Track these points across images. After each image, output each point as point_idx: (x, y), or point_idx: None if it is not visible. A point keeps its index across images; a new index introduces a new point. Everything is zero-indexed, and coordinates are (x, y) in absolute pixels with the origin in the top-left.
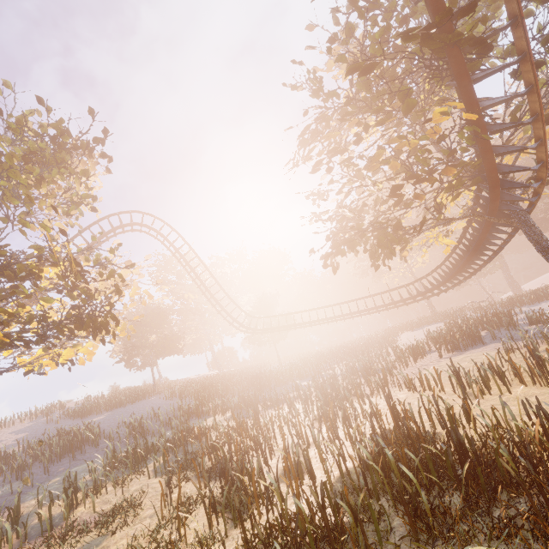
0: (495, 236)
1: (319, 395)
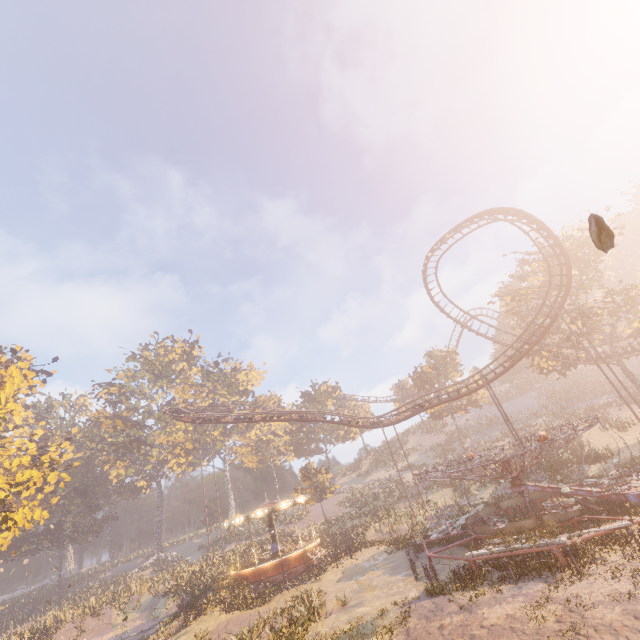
0: None
1: (564, 421)
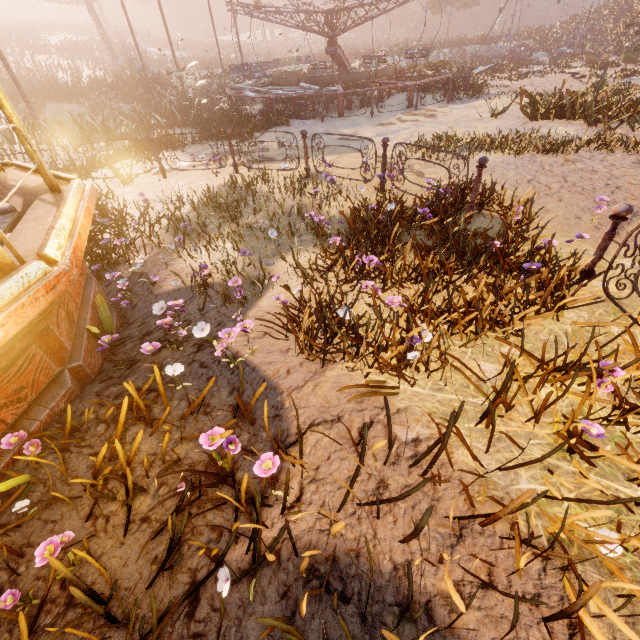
0: None
1: None
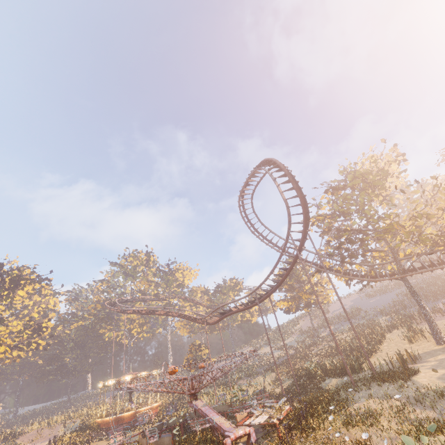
0: (436, 266)
1: (386, 323)
